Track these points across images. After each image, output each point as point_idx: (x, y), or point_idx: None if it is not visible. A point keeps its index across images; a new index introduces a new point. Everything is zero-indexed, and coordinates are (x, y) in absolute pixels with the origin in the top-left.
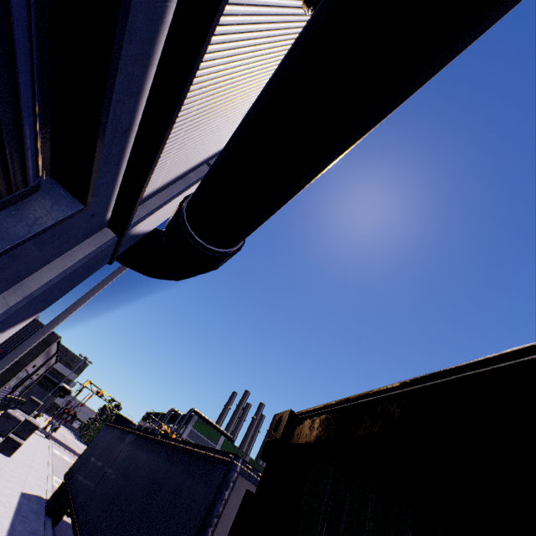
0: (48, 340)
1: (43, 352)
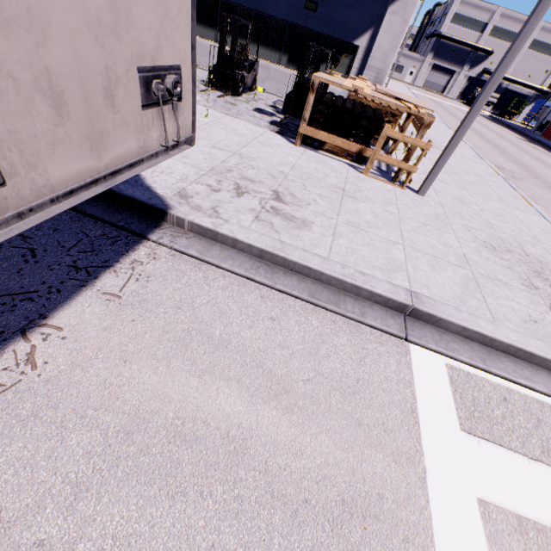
0: None
1: None
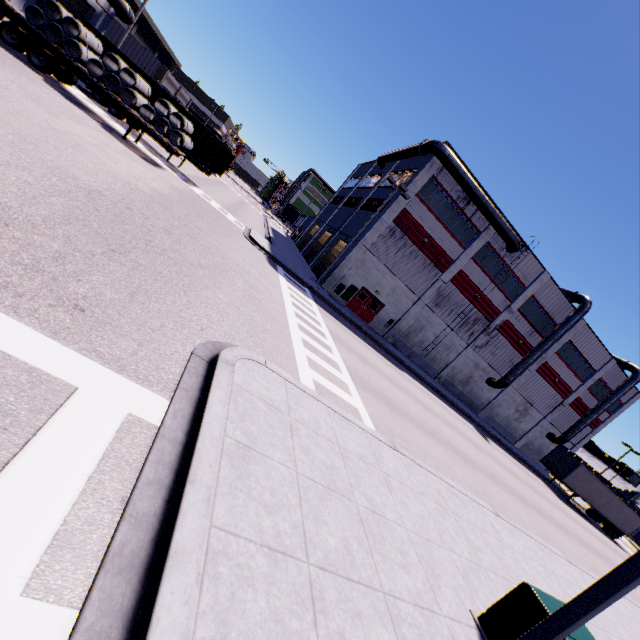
0: (163, 71)
1: (163, 78)
